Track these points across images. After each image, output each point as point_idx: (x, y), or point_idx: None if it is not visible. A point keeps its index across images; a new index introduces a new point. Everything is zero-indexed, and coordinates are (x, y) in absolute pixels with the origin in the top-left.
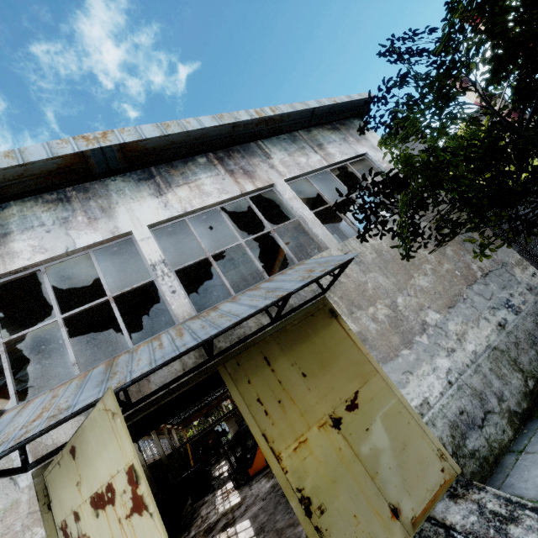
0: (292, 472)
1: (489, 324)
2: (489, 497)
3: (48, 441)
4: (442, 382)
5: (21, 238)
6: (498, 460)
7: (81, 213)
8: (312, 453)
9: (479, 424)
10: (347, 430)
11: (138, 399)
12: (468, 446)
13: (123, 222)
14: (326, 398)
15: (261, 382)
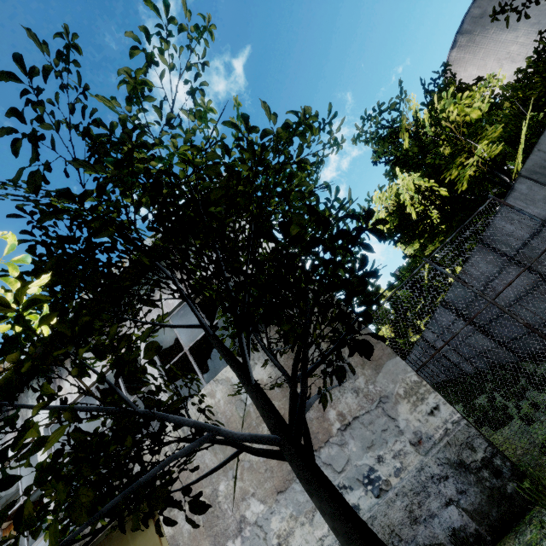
0: None
1: None
2: None
3: None
4: None
5: None
6: None
7: None
8: None
9: None
10: None
11: None
12: None
13: None
14: None
15: None
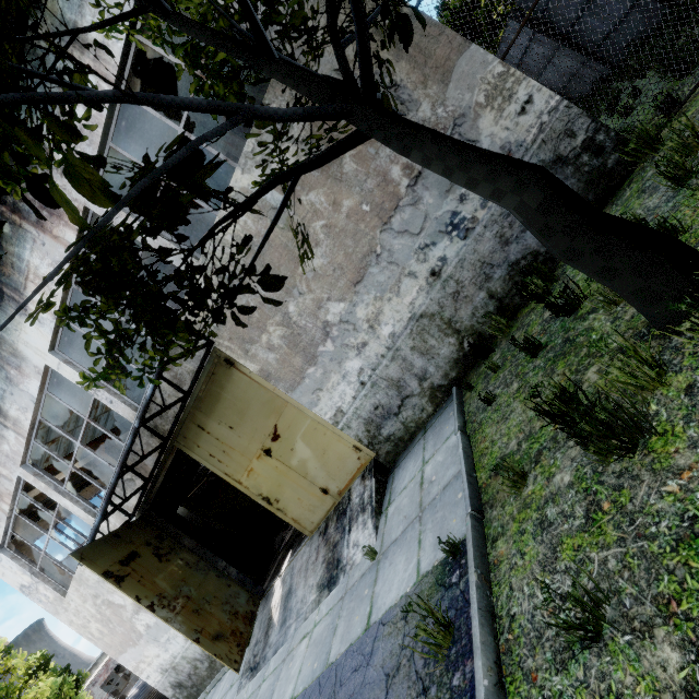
0: (252, 488)
1: (416, 280)
2: (369, 486)
3: (130, 505)
4: (354, 387)
5: (8, 407)
6: (414, 436)
7: (9, 368)
8: (259, 475)
9: (395, 412)
10: (278, 455)
11: (148, 478)
12: (383, 434)
13: (34, 359)
14: (254, 438)
15: (206, 444)
